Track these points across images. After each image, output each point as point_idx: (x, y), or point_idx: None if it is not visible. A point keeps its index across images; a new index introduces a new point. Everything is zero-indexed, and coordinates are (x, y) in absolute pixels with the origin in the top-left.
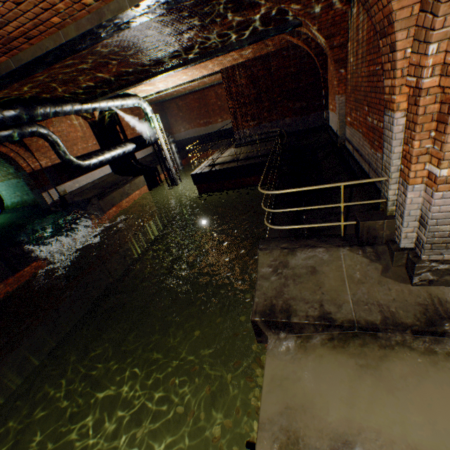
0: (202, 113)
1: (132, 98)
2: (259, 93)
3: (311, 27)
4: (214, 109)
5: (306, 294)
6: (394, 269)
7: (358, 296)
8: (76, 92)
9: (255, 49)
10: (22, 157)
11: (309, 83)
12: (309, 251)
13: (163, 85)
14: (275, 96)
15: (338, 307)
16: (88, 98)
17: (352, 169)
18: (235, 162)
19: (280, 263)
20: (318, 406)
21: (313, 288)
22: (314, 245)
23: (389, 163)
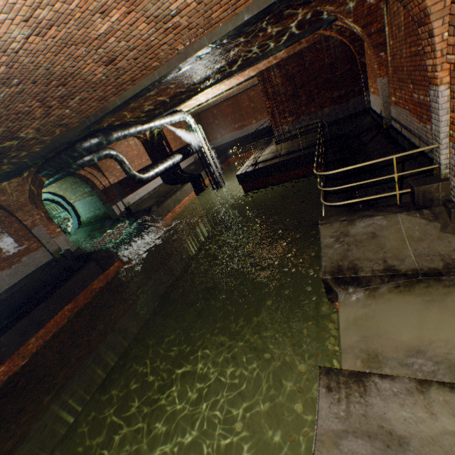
0: (236, 117)
1: (178, 114)
2: (295, 89)
3: (346, 20)
4: (248, 111)
5: (369, 254)
6: (452, 225)
7: (419, 251)
8: (139, 116)
9: (289, 48)
10: (96, 177)
11: (346, 70)
12: (367, 220)
13: (204, 97)
14: (311, 89)
15: (401, 261)
16: (147, 120)
17: (401, 146)
18: (277, 158)
19: (341, 233)
20: (392, 332)
21: (375, 249)
22: (371, 214)
23: (438, 131)
